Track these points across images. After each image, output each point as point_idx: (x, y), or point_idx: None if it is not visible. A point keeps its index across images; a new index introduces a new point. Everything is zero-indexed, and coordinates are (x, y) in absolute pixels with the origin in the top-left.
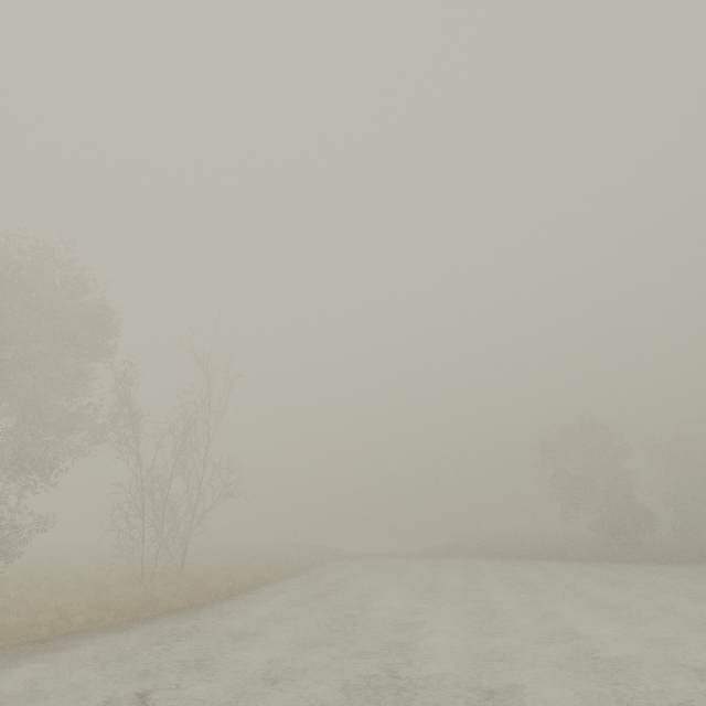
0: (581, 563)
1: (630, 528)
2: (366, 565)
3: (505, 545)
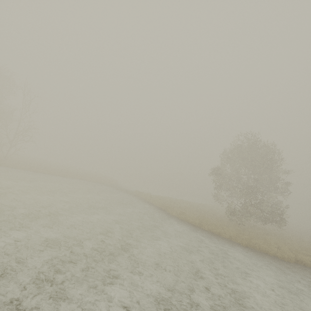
0: (162, 212)
1: (237, 213)
2: (84, 182)
3: (190, 205)
